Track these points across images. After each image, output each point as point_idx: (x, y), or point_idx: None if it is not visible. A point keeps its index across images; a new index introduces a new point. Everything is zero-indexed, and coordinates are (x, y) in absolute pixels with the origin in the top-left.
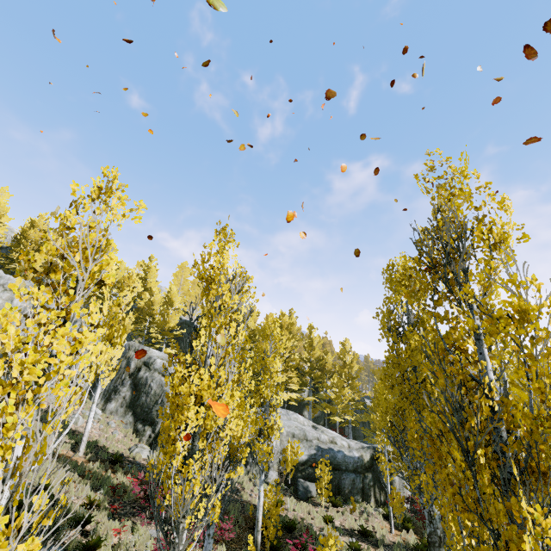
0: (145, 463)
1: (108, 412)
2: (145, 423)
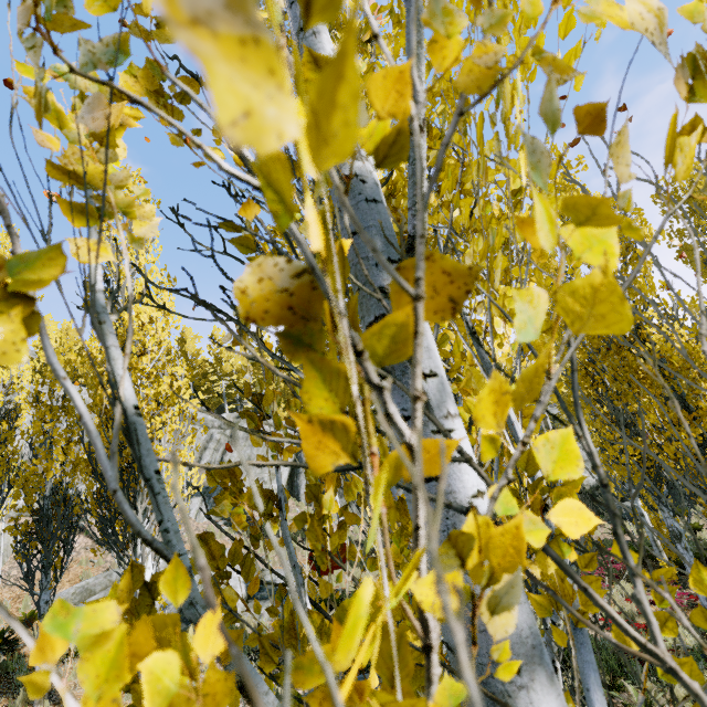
0: None
1: None
2: None
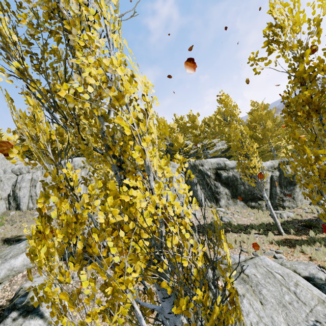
0: (309, 218)
1: (224, 207)
2: (254, 200)
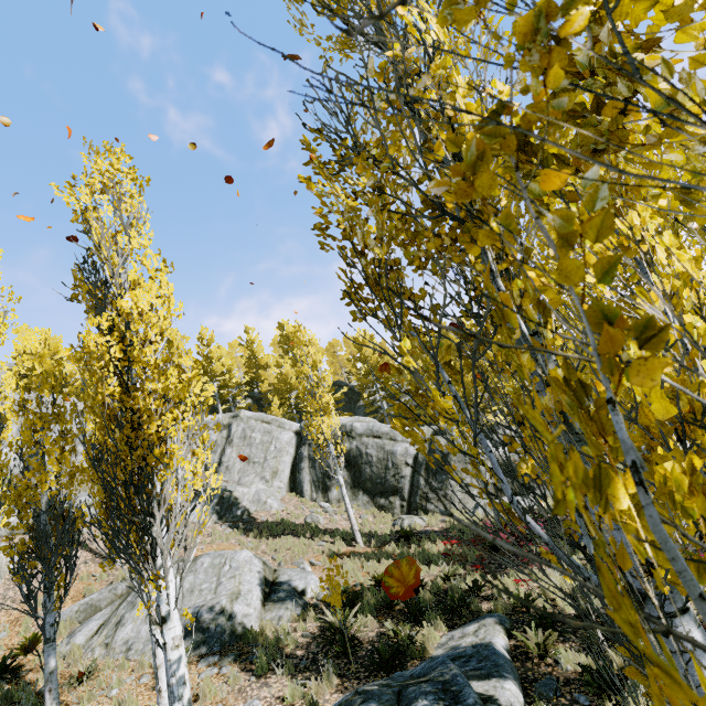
0: (431, 529)
1: (334, 502)
2: (385, 495)
